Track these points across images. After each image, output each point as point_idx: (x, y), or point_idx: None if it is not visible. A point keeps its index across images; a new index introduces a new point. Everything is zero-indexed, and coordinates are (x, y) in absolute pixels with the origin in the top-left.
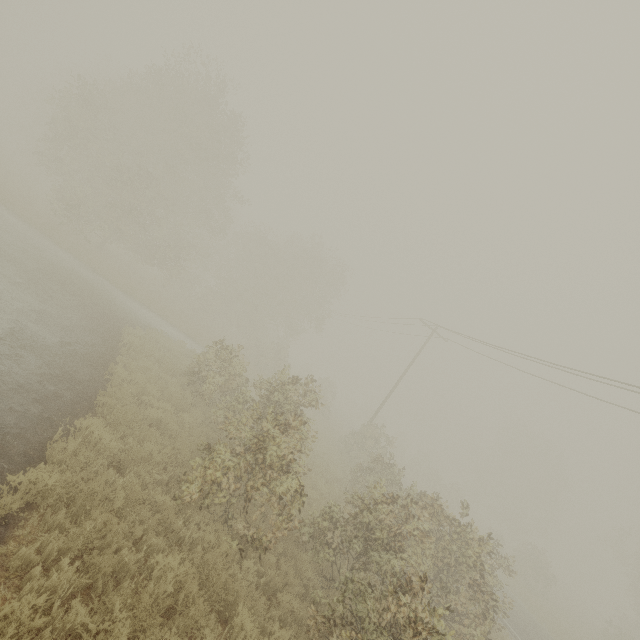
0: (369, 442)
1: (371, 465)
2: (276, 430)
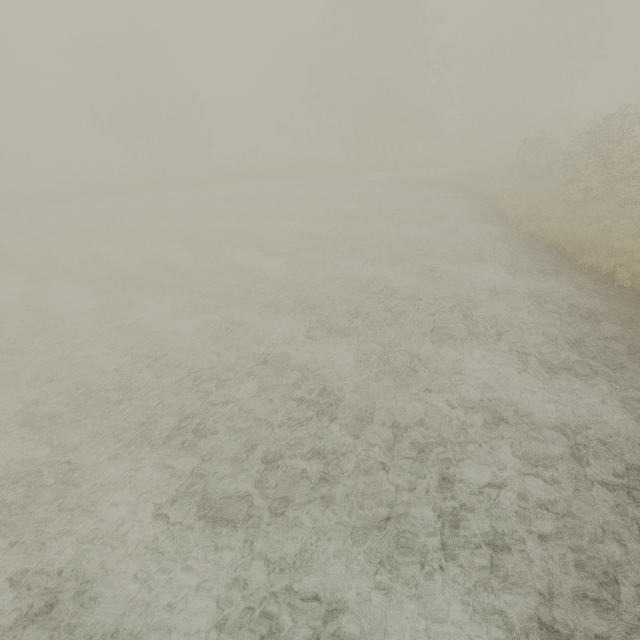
0: None
1: None
2: (610, 146)
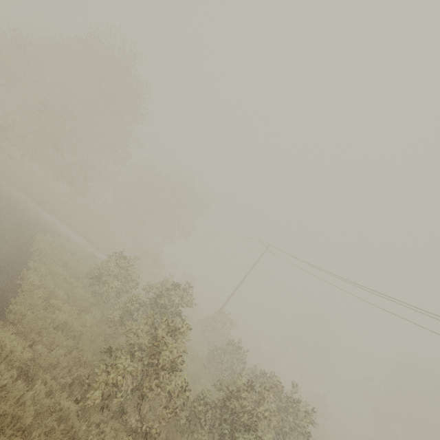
0: (219, 325)
1: (223, 346)
2: (169, 337)
